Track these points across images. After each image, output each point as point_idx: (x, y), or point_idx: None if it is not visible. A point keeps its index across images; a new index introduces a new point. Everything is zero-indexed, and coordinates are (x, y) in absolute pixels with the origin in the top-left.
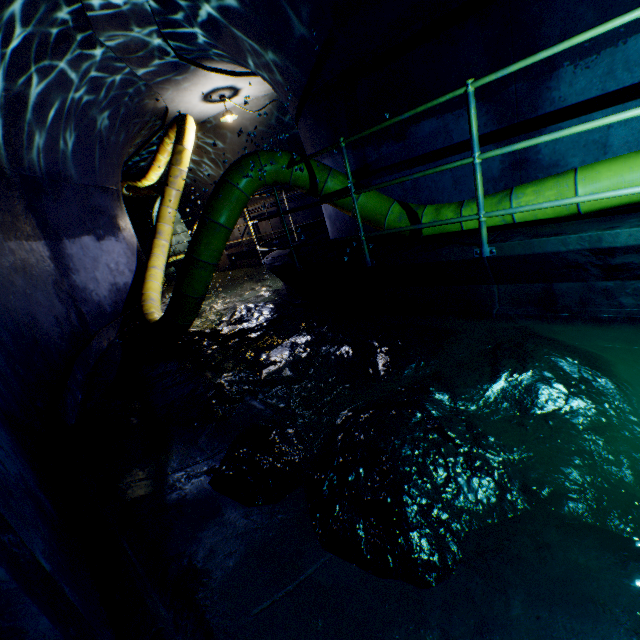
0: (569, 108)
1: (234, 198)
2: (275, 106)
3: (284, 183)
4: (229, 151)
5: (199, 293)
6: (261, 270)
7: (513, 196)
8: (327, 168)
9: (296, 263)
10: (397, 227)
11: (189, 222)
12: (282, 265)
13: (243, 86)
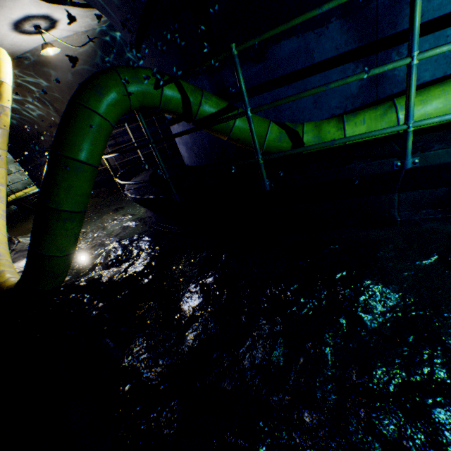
0: (425, 24)
1: (95, 127)
2: (97, 44)
3: (152, 107)
4: (55, 89)
5: (67, 249)
6: (112, 198)
7: (399, 107)
8: (198, 89)
9: (175, 194)
10: (277, 147)
11: (23, 161)
12: (155, 197)
13: (60, 17)
